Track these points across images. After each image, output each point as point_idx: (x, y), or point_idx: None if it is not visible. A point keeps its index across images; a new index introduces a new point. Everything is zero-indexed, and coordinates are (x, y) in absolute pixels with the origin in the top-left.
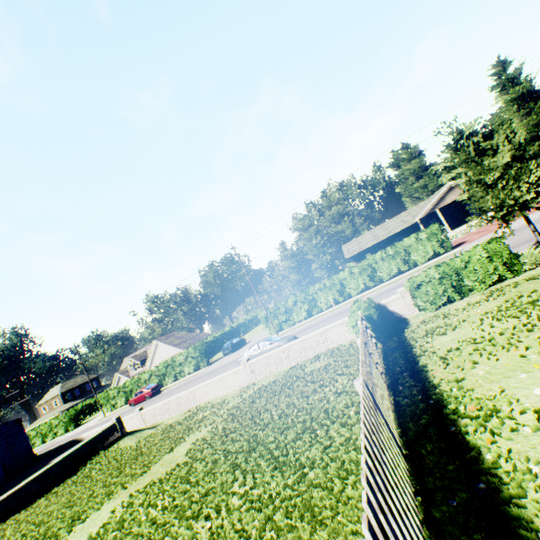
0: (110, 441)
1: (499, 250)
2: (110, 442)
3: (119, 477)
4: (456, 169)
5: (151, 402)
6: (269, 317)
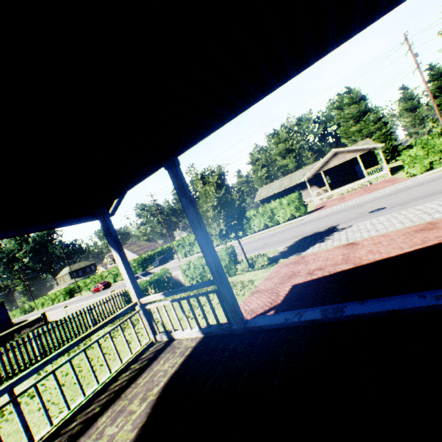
0: (36, 327)
1: (224, 258)
2: (36, 327)
3: None
4: None
5: (99, 294)
6: (174, 248)
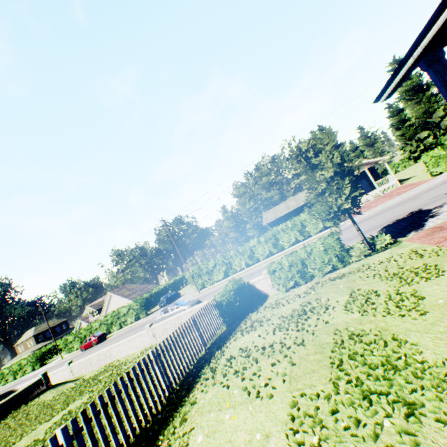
0: (35, 394)
1: (333, 244)
2: (34, 395)
3: (1, 444)
4: (301, 176)
5: (95, 349)
6: (192, 278)
